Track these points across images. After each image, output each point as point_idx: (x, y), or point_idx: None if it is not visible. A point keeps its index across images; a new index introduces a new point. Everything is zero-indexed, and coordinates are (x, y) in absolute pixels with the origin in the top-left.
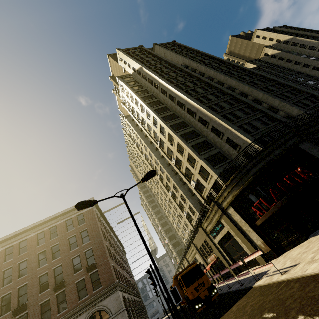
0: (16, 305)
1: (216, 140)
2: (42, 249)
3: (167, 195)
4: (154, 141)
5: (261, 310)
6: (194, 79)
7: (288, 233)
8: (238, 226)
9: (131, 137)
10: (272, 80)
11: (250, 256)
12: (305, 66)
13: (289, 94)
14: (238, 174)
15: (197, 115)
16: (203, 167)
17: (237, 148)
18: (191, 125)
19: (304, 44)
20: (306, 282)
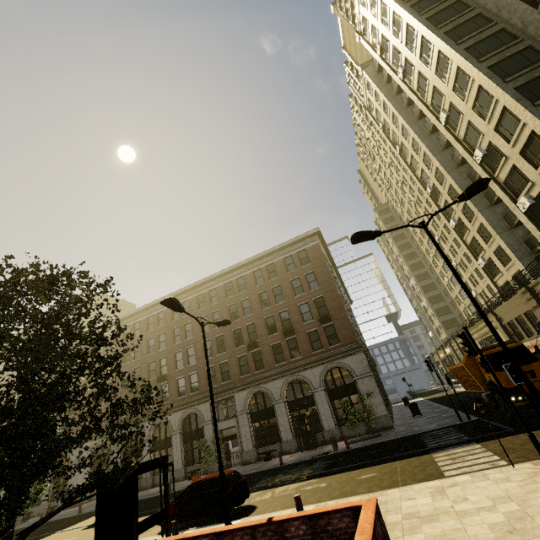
0: (248, 341)
1: None
2: (262, 289)
3: (438, 225)
4: (432, 113)
5: None
6: None
7: None
8: None
9: (371, 112)
10: None
11: None
12: None
13: None
14: None
15: None
16: None
17: None
18: None
19: None
20: None
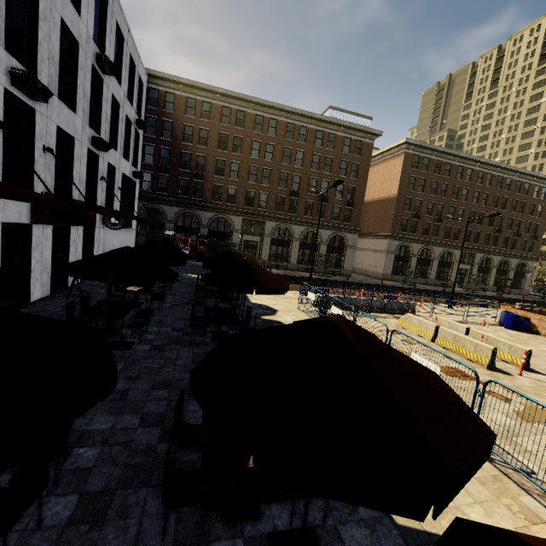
0: (495, 226)
1: None
2: (516, 198)
3: None
4: None
5: None
6: None
7: None
8: None
9: None
10: None
11: None
12: None
13: None
14: None
15: None
16: None
17: None
18: None
19: None
20: None
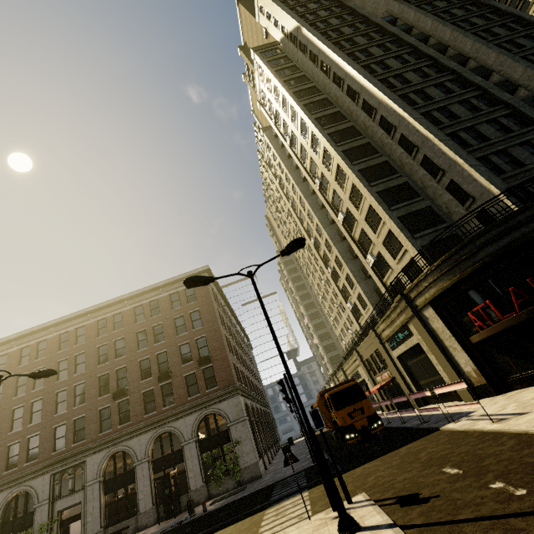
0: (115, 388)
1: (426, 184)
2: (141, 328)
3: (324, 271)
4: (311, 178)
5: (443, 463)
6: (404, 50)
7: (527, 363)
8: (437, 338)
9: (271, 168)
10: None
11: (446, 388)
12: None
13: None
14: (456, 253)
15: (397, 132)
16: (392, 232)
17: (466, 202)
18: (382, 152)
19: None
20: (529, 442)
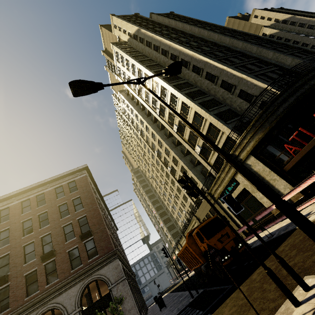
0: None
1: (225, 97)
2: (27, 217)
3: (163, 176)
4: (153, 110)
5: None
6: (197, 39)
7: None
8: (259, 178)
9: (125, 115)
10: (280, 44)
11: (296, 190)
12: (304, 45)
13: (300, 55)
14: (263, 113)
15: (204, 71)
16: (211, 125)
17: (251, 101)
18: (196, 86)
19: (303, 22)
20: None
